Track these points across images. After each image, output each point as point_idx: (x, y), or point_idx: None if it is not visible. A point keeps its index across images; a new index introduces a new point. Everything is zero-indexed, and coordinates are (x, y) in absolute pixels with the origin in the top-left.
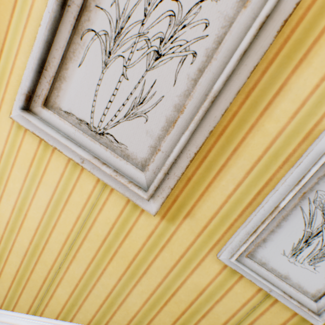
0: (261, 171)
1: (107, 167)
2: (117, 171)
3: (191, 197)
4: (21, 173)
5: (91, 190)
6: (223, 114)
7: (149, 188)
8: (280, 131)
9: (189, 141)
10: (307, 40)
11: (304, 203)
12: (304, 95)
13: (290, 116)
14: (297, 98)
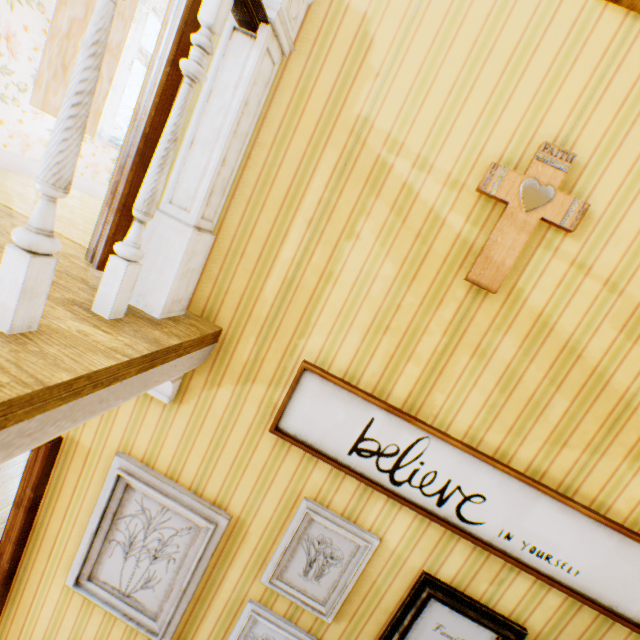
0: (225, 618)
1: (133, 621)
2: (139, 622)
3: (190, 632)
4: (74, 614)
5: (126, 627)
6: (194, 592)
7: (159, 634)
8: (229, 597)
9: (179, 605)
10: (231, 555)
11: (249, 638)
12: (236, 580)
13: (232, 590)
14: (233, 581)
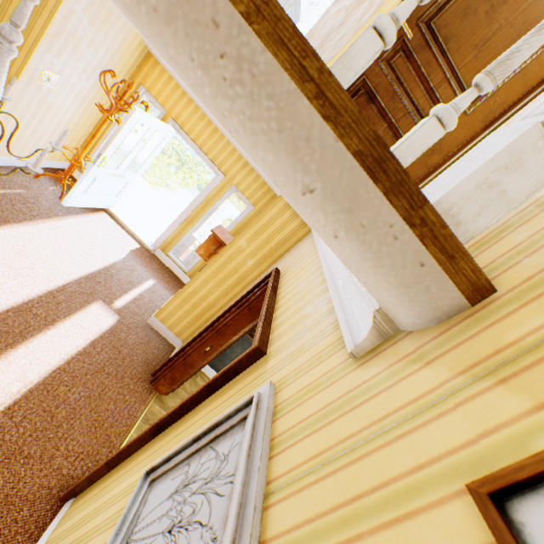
0: None
1: None
2: None
3: None
4: (119, 506)
5: None
6: None
7: None
8: None
9: None
10: None
11: None
12: None
13: None
14: None
